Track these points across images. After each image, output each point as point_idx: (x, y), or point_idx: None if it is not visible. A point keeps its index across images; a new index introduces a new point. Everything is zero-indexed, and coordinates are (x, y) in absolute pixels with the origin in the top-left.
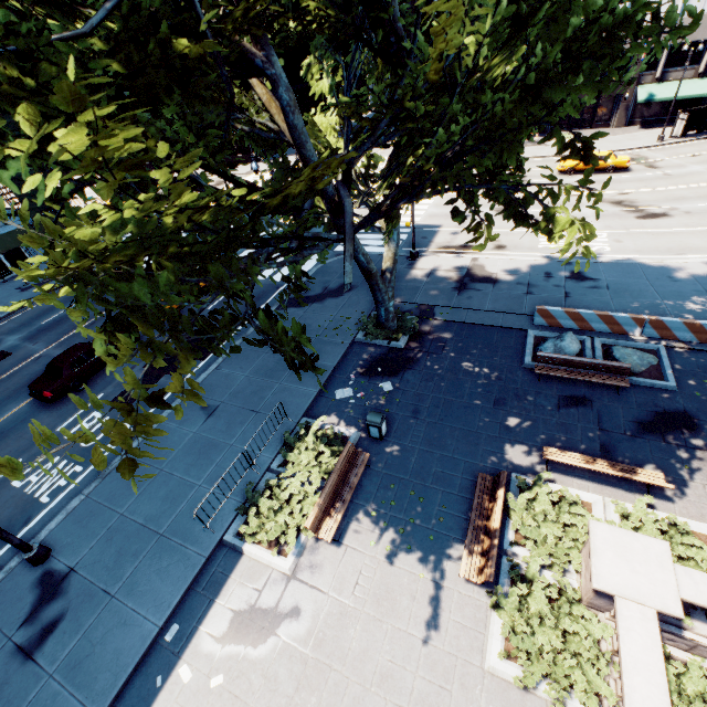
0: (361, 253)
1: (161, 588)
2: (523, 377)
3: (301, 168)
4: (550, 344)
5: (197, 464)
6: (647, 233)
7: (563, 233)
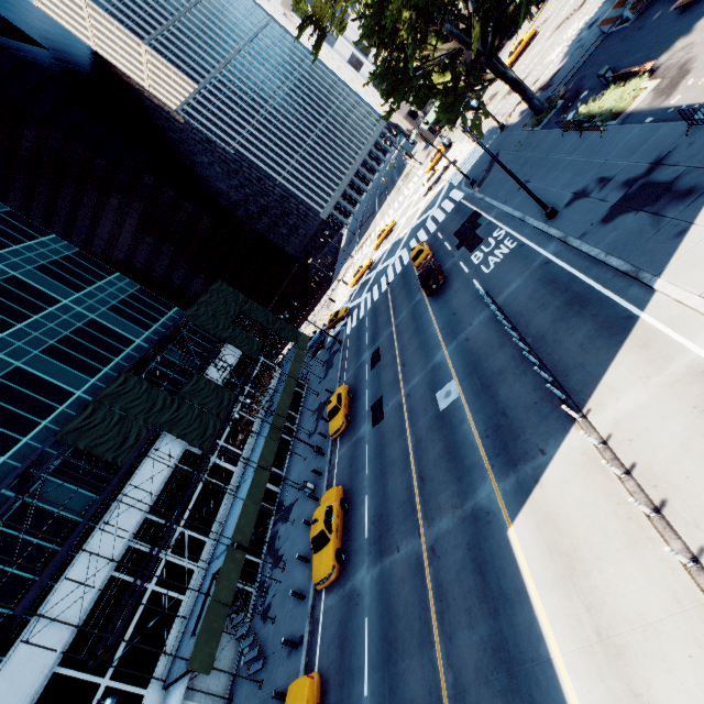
0: (508, 73)
1: (620, 138)
2: (634, 24)
3: (447, 88)
4: (625, 11)
5: (556, 168)
6: (593, 0)
7: (555, 49)
